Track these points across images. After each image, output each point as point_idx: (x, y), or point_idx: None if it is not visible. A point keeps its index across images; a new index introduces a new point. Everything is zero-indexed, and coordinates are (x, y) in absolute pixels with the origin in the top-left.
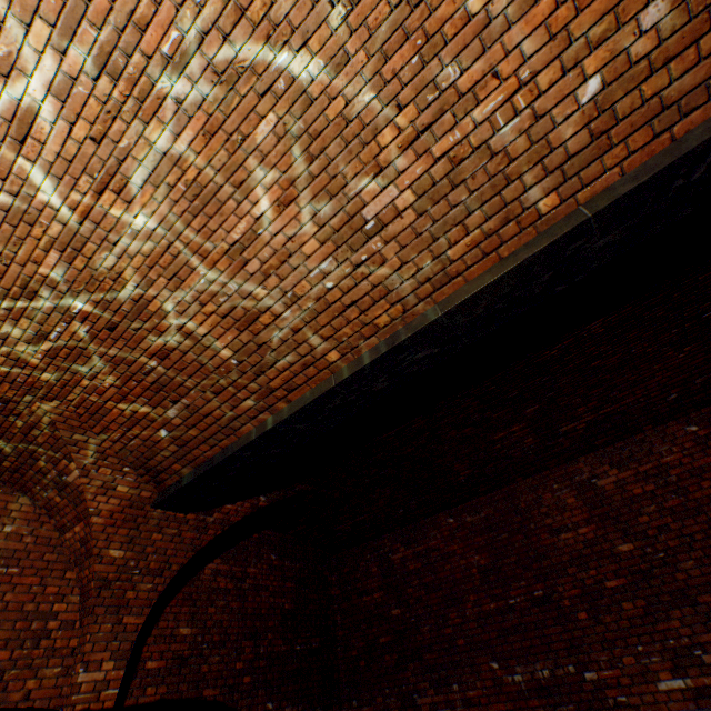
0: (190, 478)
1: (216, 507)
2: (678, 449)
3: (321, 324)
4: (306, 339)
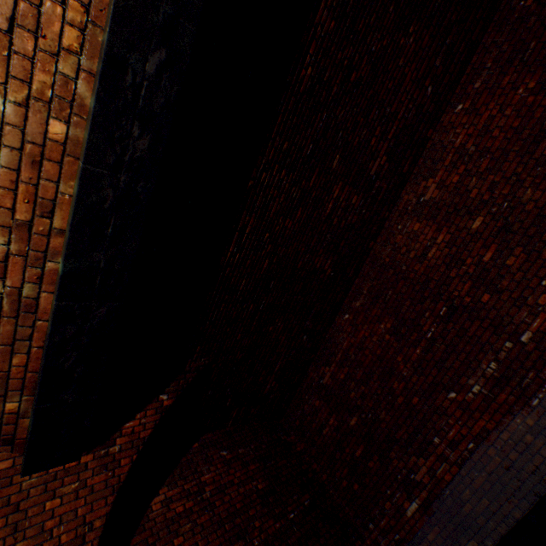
0: (33, 408)
1: (113, 433)
2: (460, 128)
3: (1, 82)
4: (1, 118)
